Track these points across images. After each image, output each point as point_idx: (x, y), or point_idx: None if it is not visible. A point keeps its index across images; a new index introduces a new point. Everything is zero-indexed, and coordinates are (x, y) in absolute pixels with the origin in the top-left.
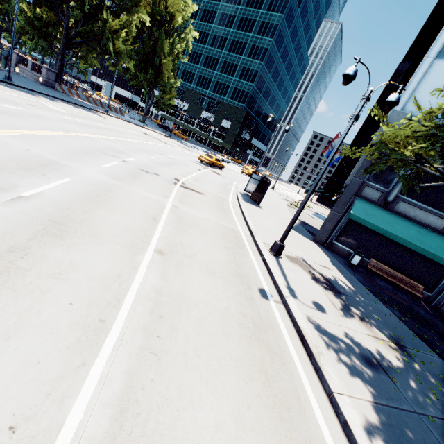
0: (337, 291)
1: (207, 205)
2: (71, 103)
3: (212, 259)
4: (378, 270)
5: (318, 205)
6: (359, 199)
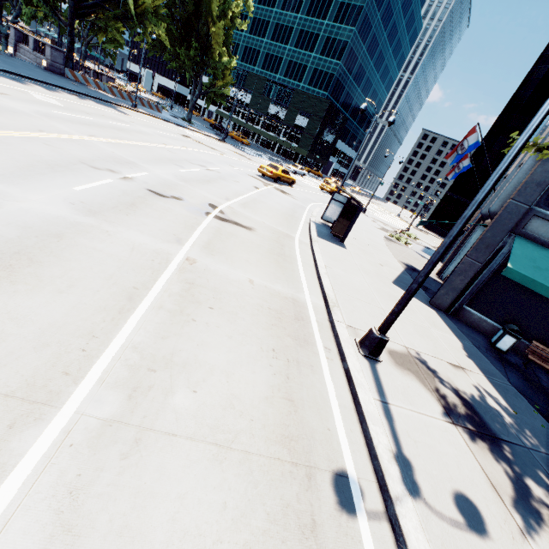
0: (492, 434)
1: (255, 251)
2: (82, 95)
3: (235, 393)
4: (545, 361)
5: (427, 232)
6: (519, 239)
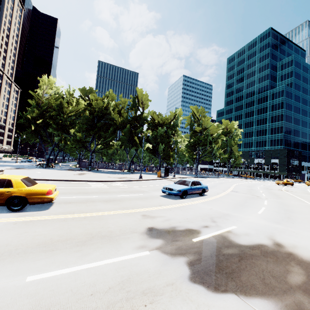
0: None
1: (302, 194)
2: (209, 177)
3: None
4: None
5: None
6: None
